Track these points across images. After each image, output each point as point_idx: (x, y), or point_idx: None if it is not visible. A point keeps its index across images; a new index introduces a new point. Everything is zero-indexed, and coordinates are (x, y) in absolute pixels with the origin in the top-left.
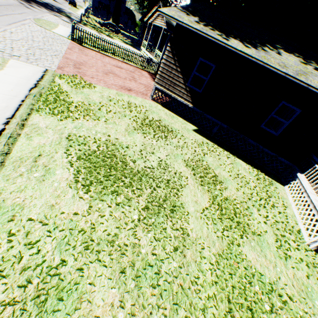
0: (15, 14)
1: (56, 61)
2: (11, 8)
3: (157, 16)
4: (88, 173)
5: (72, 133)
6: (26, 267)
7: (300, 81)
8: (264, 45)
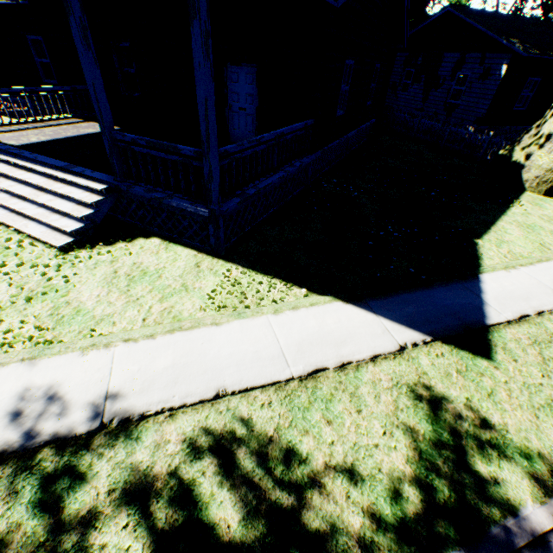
0: None
1: None
2: None
3: None
4: None
5: None
6: None
7: None
8: None
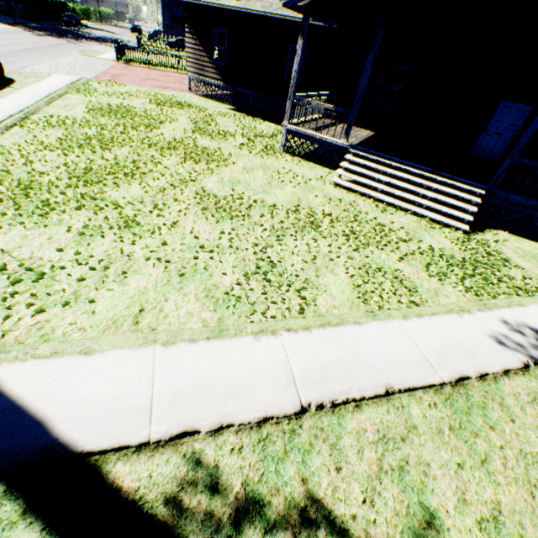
0: (61, 51)
1: (94, 75)
2: (59, 47)
3: None
4: (97, 112)
5: (93, 102)
6: (57, 121)
7: (276, 15)
8: None
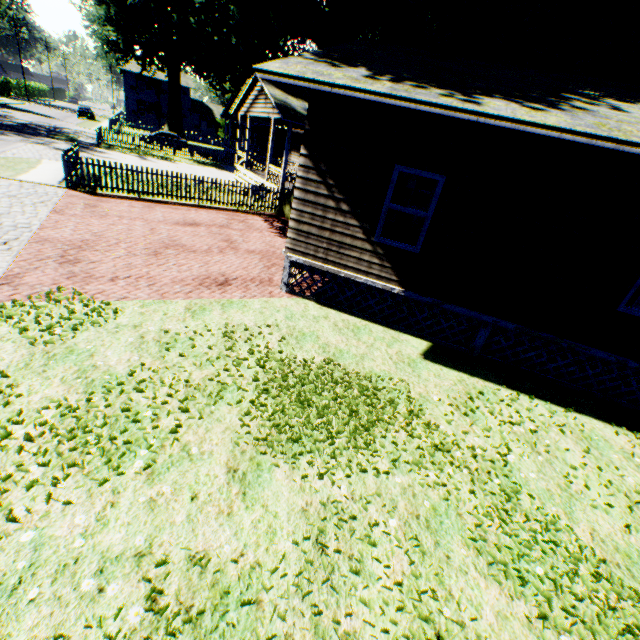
0: None
1: (2, 261)
2: None
3: (255, 98)
4: None
5: None
6: None
7: None
8: (562, 97)
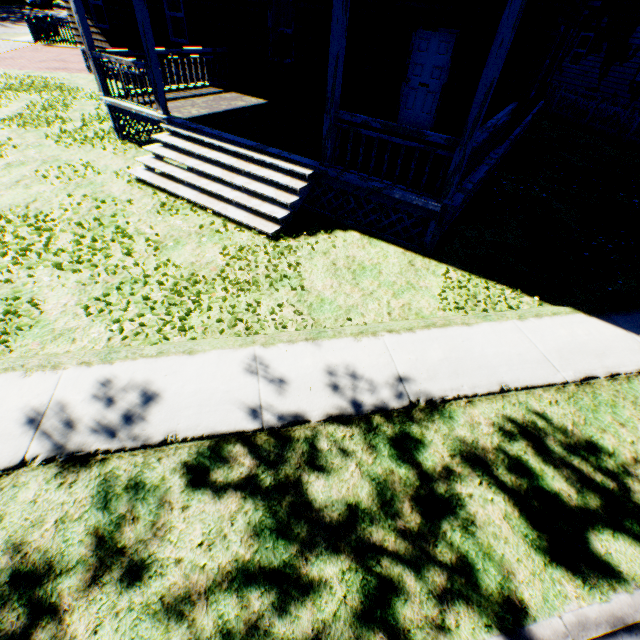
0: None
1: None
2: None
3: None
4: None
5: None
6: None
7: None
8: None
